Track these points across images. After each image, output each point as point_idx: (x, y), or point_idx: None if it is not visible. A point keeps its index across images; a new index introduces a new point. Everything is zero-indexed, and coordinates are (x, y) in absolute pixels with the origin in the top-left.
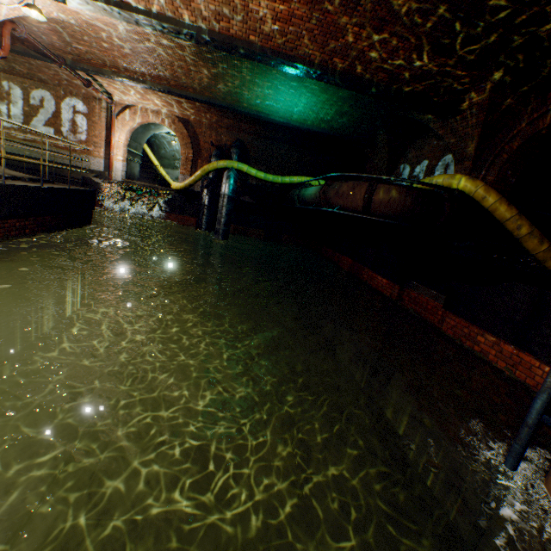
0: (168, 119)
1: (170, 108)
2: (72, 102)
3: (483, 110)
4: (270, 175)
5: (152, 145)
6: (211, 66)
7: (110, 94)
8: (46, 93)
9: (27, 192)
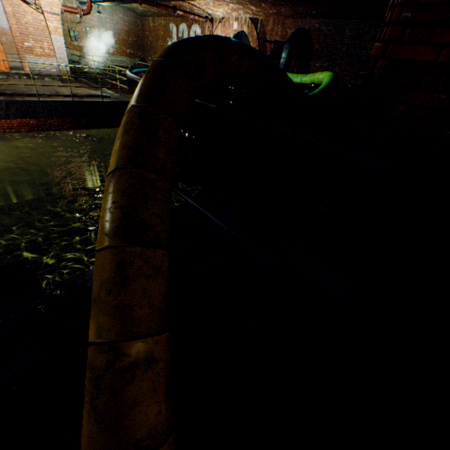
0: (244, 23)
1: (241, 11)
2: (195, 29)
3: None
4: (290, 74)
5: None
6: None
7: (207, 12)
8: (184, 26)
9: (57, 105)
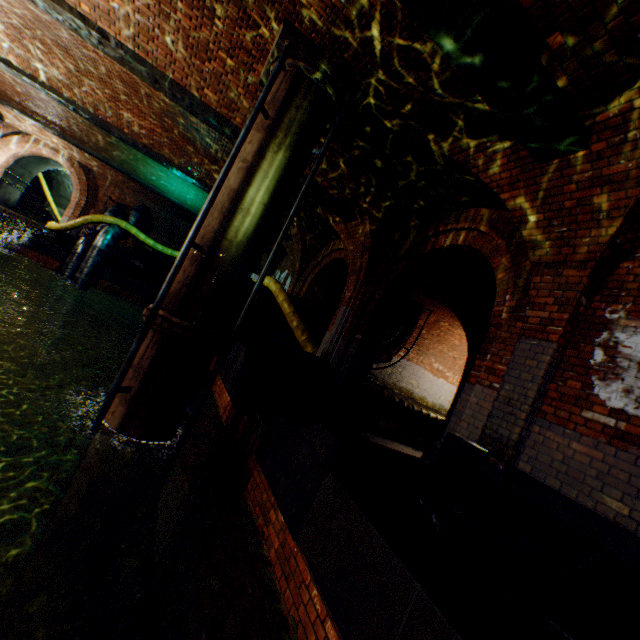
0: (68, 160)
1: (73, 152)
2: None
3: (300, 240)
4: (161, 245)
5: (53, 180)
6: (106, 135)
7: (3, 114)
8: None
9: None
